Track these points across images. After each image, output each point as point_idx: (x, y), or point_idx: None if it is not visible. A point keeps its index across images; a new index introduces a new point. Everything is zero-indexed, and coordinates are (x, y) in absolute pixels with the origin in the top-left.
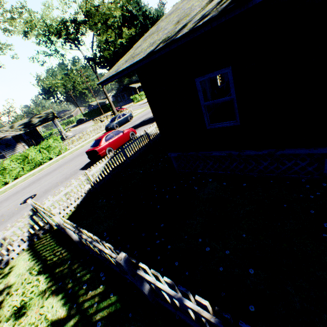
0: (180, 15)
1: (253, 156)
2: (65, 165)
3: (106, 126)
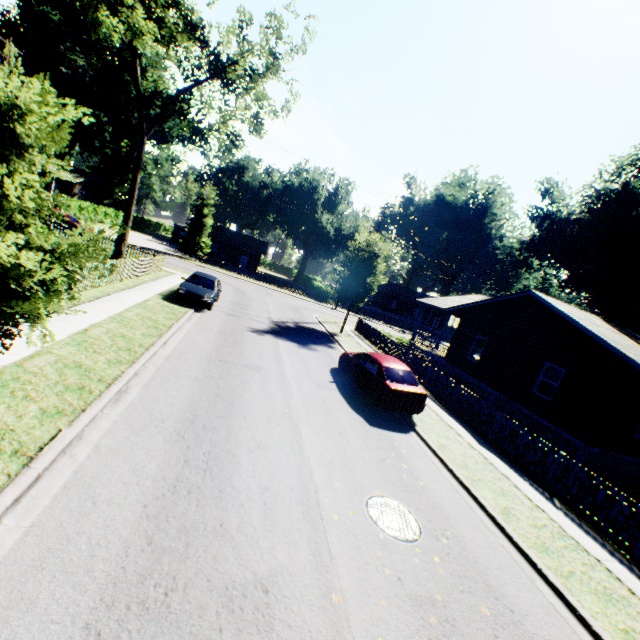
0: (634, 349)
1: (638, 465)
2: (239, 387)
3: (188, 288)
